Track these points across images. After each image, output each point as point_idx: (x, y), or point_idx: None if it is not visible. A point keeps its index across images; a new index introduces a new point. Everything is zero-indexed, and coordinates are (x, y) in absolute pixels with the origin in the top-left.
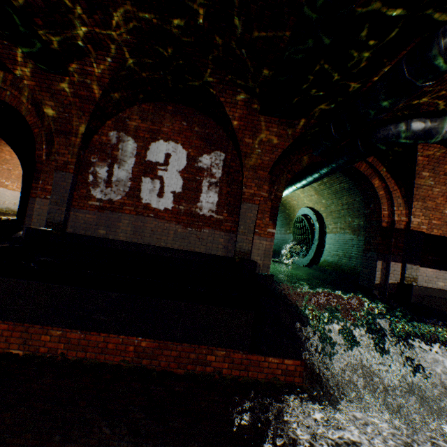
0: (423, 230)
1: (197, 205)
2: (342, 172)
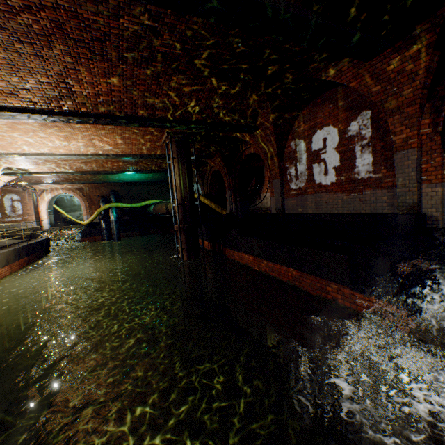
0: None
1: (354, 172)
2: None
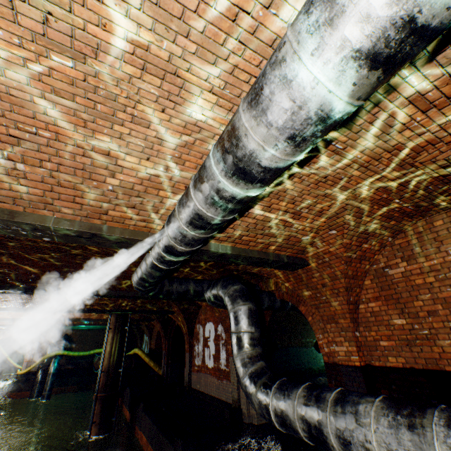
0: (357, 363)
1: (220, 362)
2: None
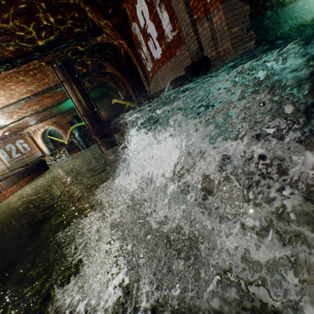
0: None
1: (165, 36)
2: None
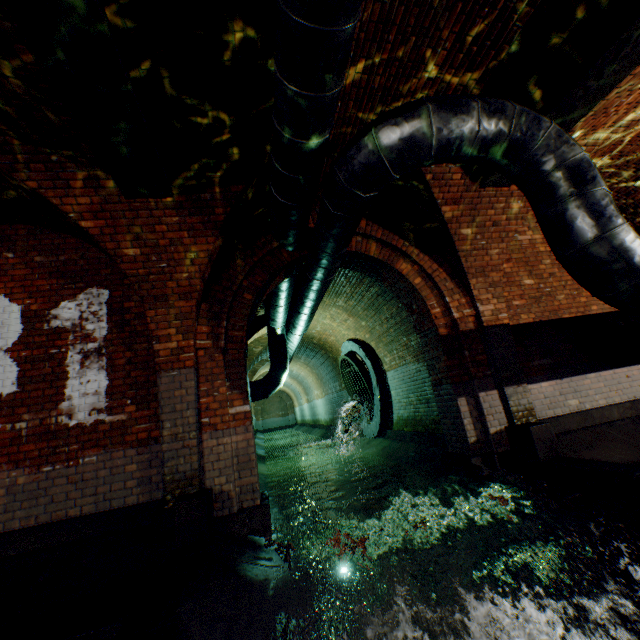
0: (505, 321)
1: (60, 409)
2: (350, 266)
